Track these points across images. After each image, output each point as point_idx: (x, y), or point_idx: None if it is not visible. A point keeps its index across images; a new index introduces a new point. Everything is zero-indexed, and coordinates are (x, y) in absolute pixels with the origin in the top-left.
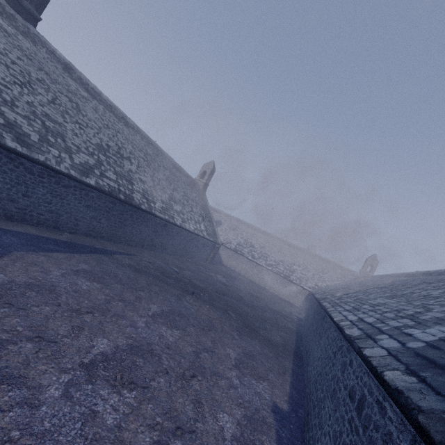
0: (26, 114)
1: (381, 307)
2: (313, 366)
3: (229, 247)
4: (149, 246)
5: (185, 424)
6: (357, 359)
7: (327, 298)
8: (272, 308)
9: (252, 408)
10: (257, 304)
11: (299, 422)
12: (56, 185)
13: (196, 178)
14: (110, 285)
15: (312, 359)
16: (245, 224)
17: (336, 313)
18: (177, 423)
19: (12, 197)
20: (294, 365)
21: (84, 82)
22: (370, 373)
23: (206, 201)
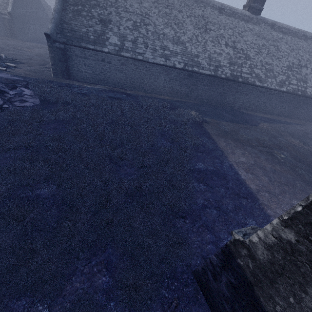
0: (260, 67)
1: None
2: None
3: None
4: None
5: None
6: None
7: None
8: None
9: None
10: None
11: None
12: (268, 95)
13: None
14: (295, 136)
15: None
16: None
17: None
18: None
19: (253, 103)
20: None
21: (280, 27)
22: None
23: None
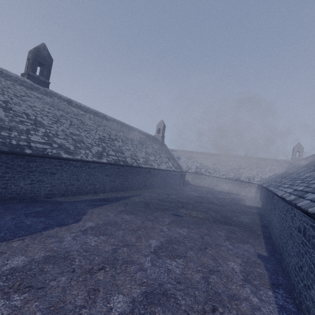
0: (63, 137)
1: (307, 179)
2: (276, 228)
3: (191, 171)
4: (144, 187)
5: (213, 268)
6: (297, 211)
7: (271, 184)
8: (235, 202)
9: (245, 257)
10: (224, 203)
11: (277, 260)
12: (89, 169)
13: (155, 135)
14: (139, 214)
15: (274, 225)
16: (196, 153)
17: (279, 191)
18: (209, 269)
19: (72, 183)
20: (263, 232)
21: (79, 106)
22: (305, 215)
23: (166, 147)
